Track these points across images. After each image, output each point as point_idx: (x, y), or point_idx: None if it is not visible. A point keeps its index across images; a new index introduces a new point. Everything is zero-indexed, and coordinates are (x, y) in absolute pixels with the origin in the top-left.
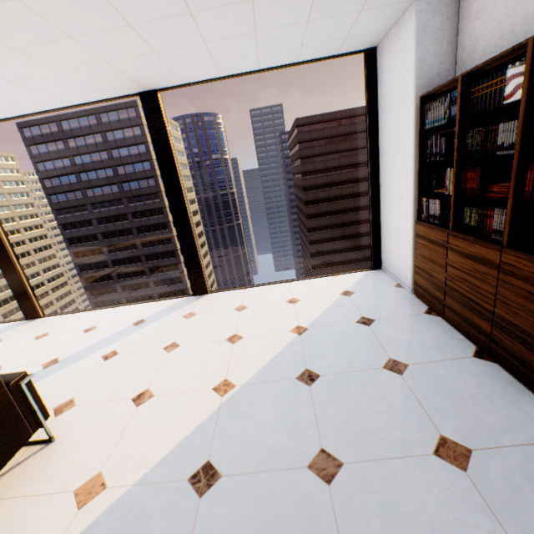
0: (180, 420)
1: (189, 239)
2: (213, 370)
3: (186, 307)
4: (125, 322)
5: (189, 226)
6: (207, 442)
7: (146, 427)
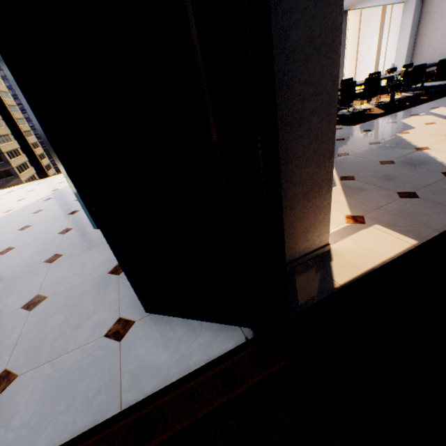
0: (39, 197)
1: (28, 147)
2: (51, 189)
3: (37, 182)
4: (1, 194)
5: (26, 140)
6: (49, 197)
7: (25, 202)
